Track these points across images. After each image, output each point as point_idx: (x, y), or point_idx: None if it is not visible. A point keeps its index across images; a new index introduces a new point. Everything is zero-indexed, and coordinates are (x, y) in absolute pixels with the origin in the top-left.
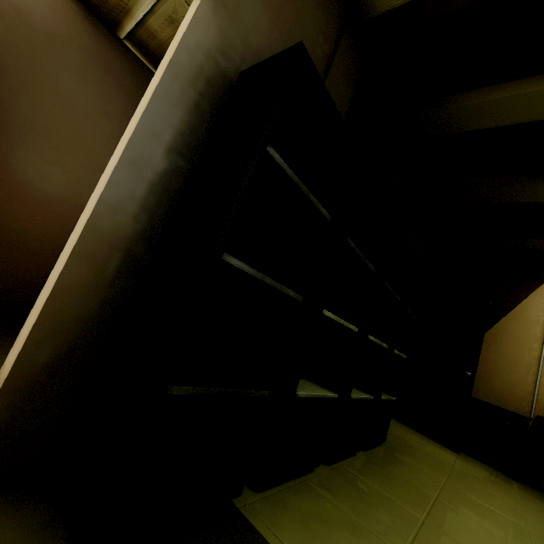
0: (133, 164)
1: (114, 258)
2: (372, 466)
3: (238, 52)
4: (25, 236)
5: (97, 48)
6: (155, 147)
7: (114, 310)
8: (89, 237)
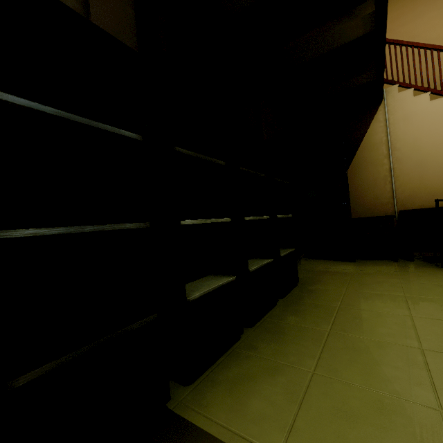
0: None
1: None
2: (289, 307)
3: None
4: None
5: None
6: None
7: None
8: None
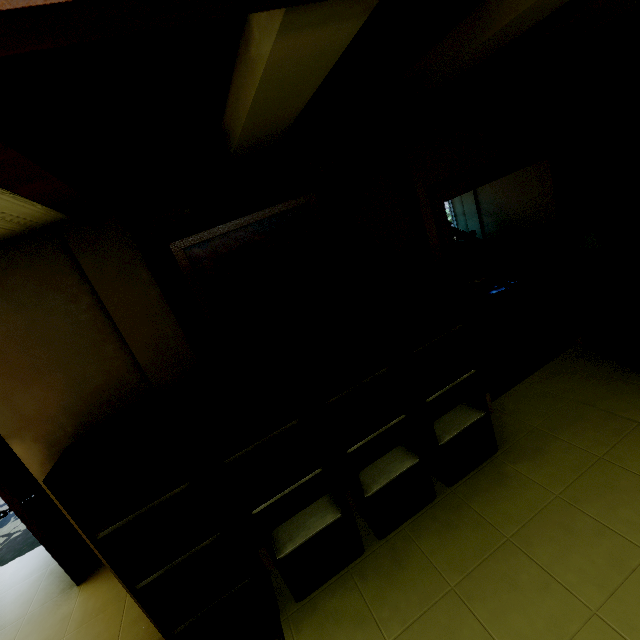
0: None
1: None
2: (445, 513)
3: (55, 429)
4: None
5: None
6: None
7: None
8: None
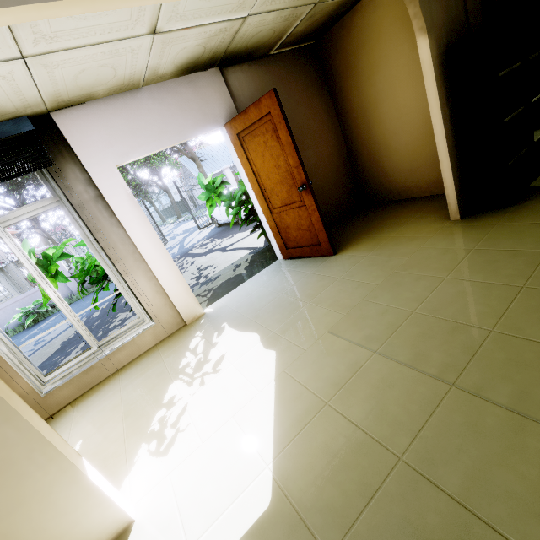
0: (445, 121)
1: (454, 151)
2: None
3: (440, 37)
4: (322, 188)
5: (271, 74)
6: (445, 109)
7: (460, 165)
8: (449, 151)
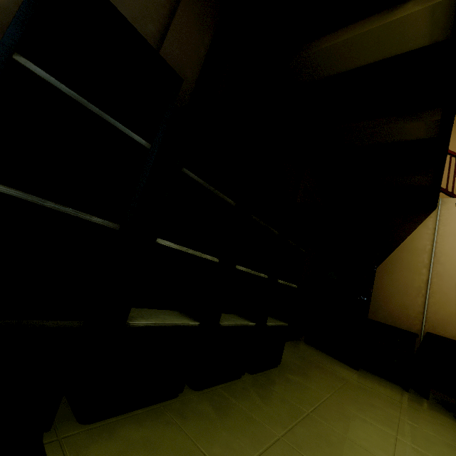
0: None
1: None
2: (253, 387)
3: None
4: None
5: None
6: None
7: None
8: None
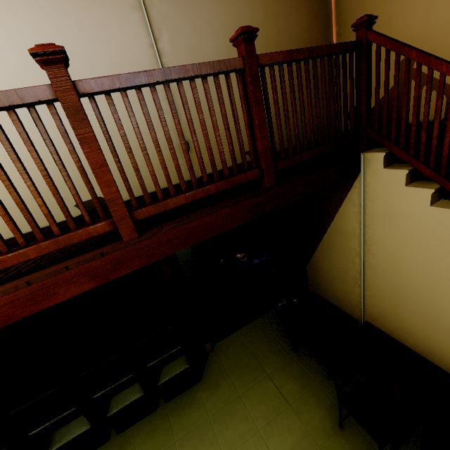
0: None
1: None
2: (157, 420)
3: None
4: None
5: None
6: None
7: None
8: None
